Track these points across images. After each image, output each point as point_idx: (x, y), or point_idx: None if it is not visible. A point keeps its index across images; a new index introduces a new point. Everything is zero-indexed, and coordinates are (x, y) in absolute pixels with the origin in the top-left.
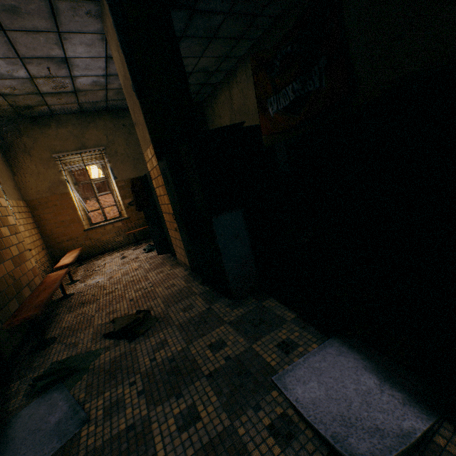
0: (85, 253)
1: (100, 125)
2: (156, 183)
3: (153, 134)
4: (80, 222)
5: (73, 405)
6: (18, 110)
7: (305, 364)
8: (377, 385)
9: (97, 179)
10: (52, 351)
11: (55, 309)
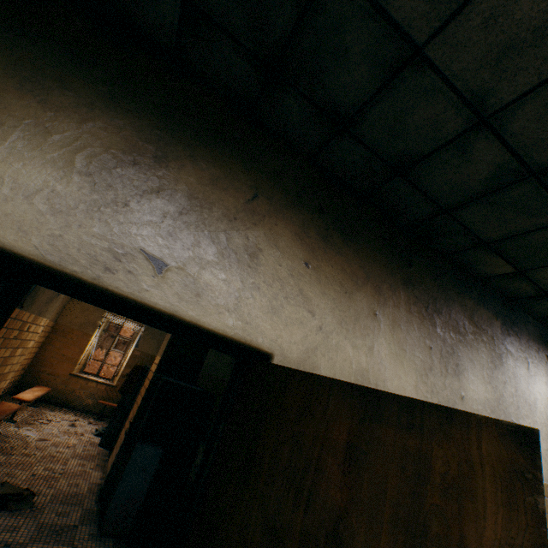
0: (49, 394)
1: None
2: (146, 382)
3: (168, 351)
4: (75, 364)
5: None
6: None
7: None
8: None
9: (123, 336)
10: None
11: None
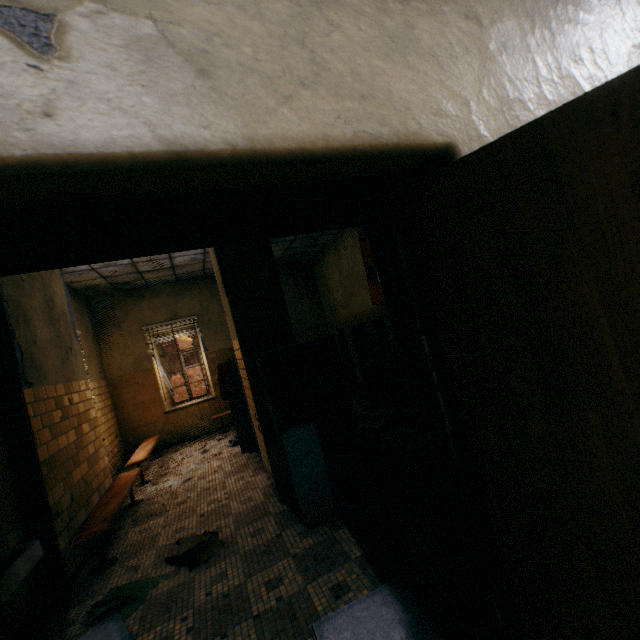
0: (162, 441)
1: (195, 292)
2: (242, 373)
3: (240, 328)
4: (162, 403)
5: (126, 637)
6: (116, 285)
7: (348, 611)
8: (402, 639)
9: (186, 350)
10: (112, 574)
11: (121, 520)
